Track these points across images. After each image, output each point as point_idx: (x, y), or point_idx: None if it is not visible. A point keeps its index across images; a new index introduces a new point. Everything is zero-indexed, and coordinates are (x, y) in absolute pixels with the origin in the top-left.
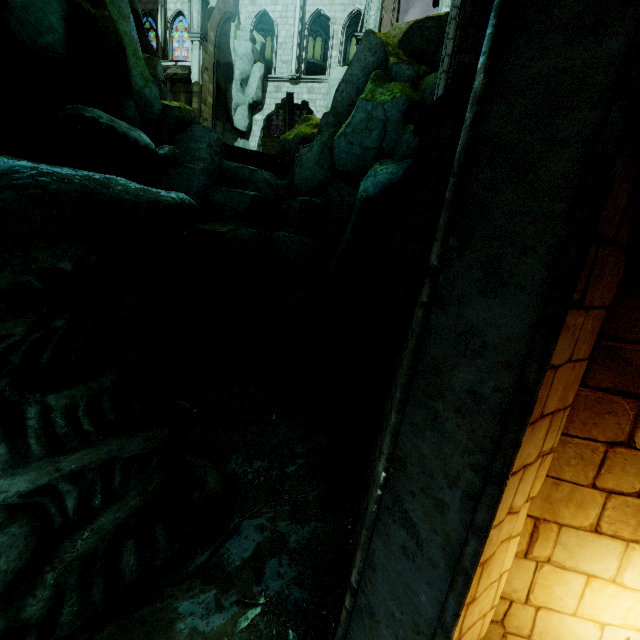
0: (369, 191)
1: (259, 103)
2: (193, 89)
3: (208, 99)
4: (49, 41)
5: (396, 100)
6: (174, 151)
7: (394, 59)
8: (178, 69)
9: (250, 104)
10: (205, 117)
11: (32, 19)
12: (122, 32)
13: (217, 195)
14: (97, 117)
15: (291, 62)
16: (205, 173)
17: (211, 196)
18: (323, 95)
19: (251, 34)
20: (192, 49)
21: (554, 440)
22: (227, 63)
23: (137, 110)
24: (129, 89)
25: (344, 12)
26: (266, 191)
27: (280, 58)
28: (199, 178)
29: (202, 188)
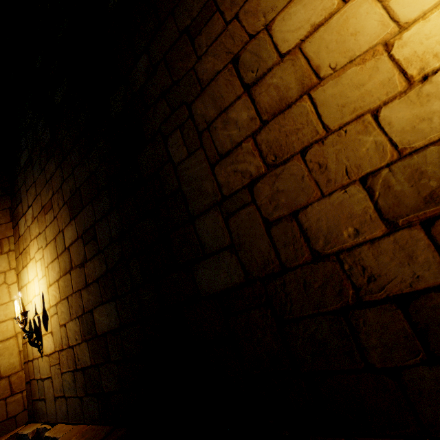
0: None
1: None
2: None
3: None
4: None
5: None
6: None
7: None
8: None
9: None
10: None
11: None
12: None
13: None
14: None
15: None
16: None
17: None
18: None
19: None
20: None
21: (9, 247)
22: None
23: None
24: None
25: None
26: None
27: None
28: None
29: None
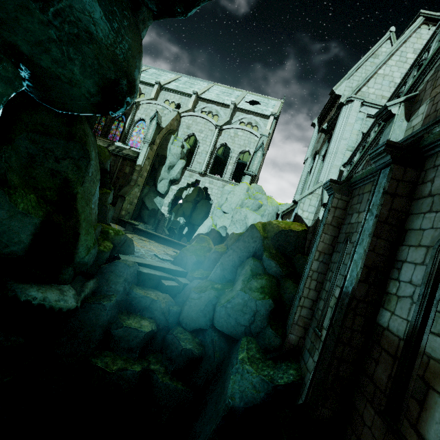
0: (236, 401)
1: (177, 180)
2: (136, 168)
3: (144, 174)
4: (13, 249)
5: (265, 301)
6: (95, 285)
7: (267, 254)
8: (130, 152)
9: (171, 180)
10: (139, 184)
11: (4, 239)
12: (82, 220)
13: (118, 329)
14: (31, 299)
15: (203, 164)
16: (114, 306)
17: (113, 328)
18: (218, 187)
19: (182, 143)
20: (143, 147)
21: None
22: (163, 155)
23: (74, 269)
24: (71, 262)
25: (239, 148)
26: (159, 317)
27: (197, 160)
28: (108, 313)
29: (107, 321)
